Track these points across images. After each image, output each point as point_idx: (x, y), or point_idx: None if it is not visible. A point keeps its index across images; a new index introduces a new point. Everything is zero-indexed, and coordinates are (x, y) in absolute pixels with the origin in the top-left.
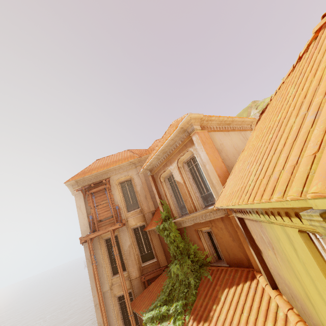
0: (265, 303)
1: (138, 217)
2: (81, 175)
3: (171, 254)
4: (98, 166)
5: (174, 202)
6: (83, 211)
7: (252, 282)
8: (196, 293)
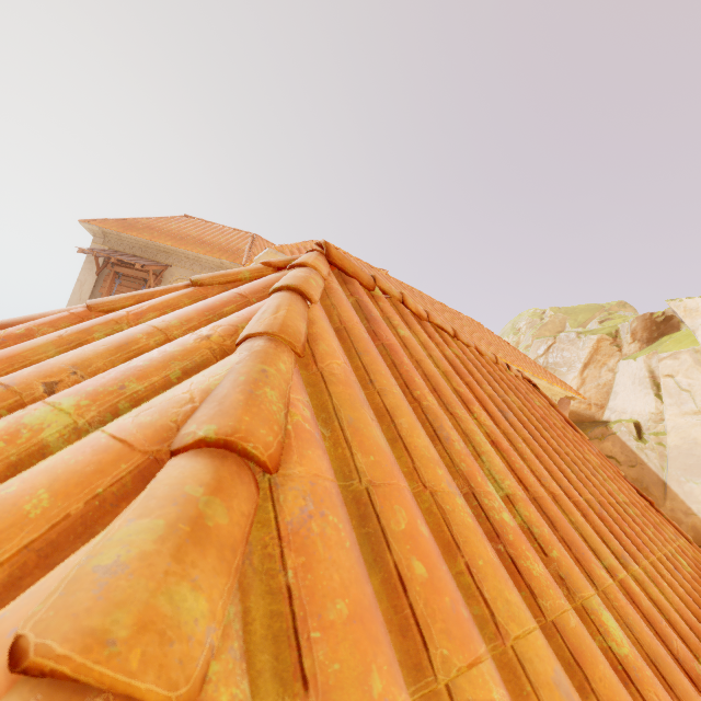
0: None
1: None
2: (121, 227)
3: None
4: (167, 229)
5: None
6: (85, 294)
7: None
8: None
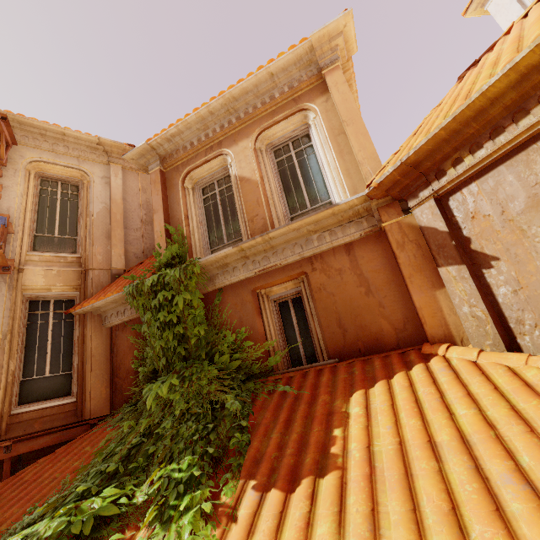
0: (507, 378)
1: (65, 272)
2: None
3: (141, 376)
4: None
5: (205, 238)
6: None
7: (430, 364)
8: (249, 428)
